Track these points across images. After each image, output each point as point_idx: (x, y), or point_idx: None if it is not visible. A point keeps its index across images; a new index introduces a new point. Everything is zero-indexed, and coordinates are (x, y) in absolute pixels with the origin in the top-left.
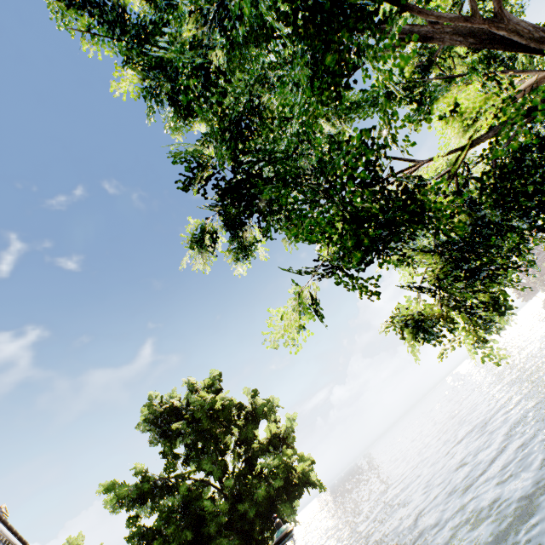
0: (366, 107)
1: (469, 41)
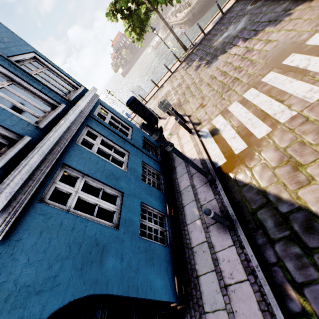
0: None
1: None
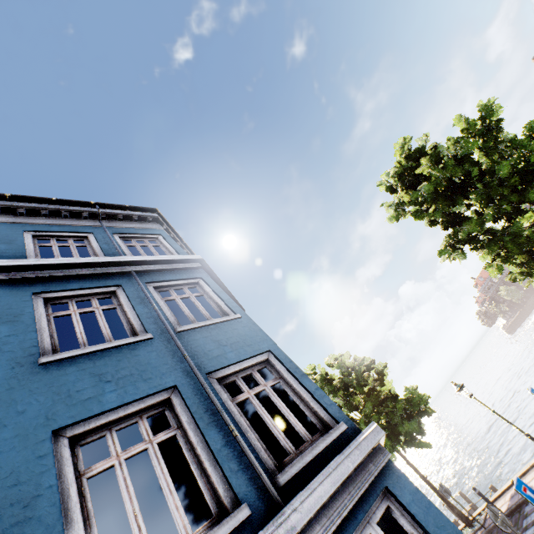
0: None
1: None
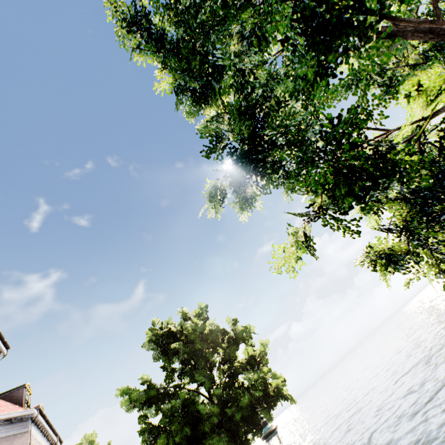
0: (343, 91)
1: (428, 36)
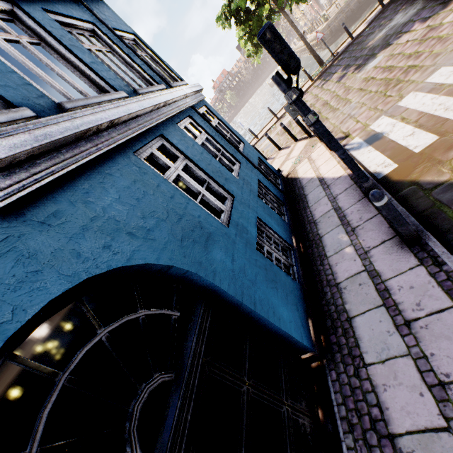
0: None
1: None
